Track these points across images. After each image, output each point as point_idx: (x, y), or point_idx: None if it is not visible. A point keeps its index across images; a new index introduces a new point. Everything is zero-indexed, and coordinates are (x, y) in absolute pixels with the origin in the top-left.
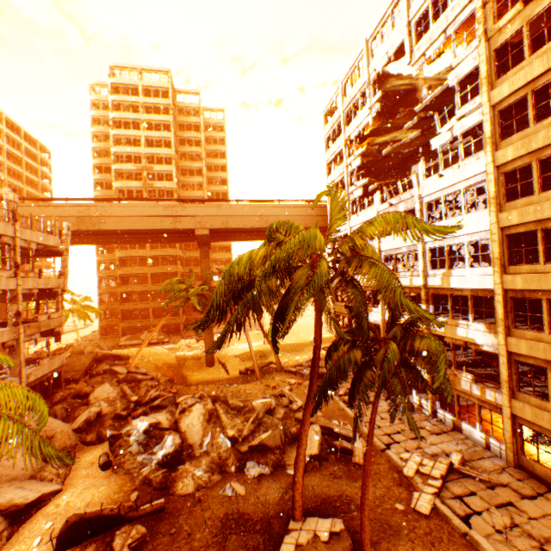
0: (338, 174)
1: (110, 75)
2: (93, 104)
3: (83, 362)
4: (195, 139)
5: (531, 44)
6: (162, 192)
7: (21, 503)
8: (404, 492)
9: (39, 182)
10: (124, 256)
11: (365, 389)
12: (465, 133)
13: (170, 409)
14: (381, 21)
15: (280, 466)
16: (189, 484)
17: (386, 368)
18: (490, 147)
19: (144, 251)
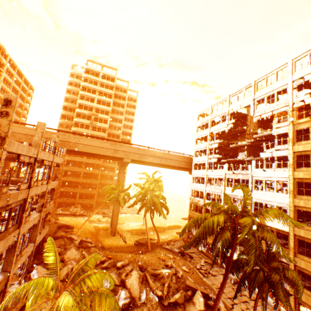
0: (203, 146)
1: (86, 64)
2: (71, 74)
3: (51, 229)
4: (121, 103)
5: (308, 129)
6: (98, 127)
7: None
8: None
9: (24, 105)
10: (70, 159)
11: (266, 292)
12: (267, 146)
13: (116, 271)
14: (238, 91)
15: None
16: None
17: (283, 287)
18: (291, 168)
19: (82, 159)
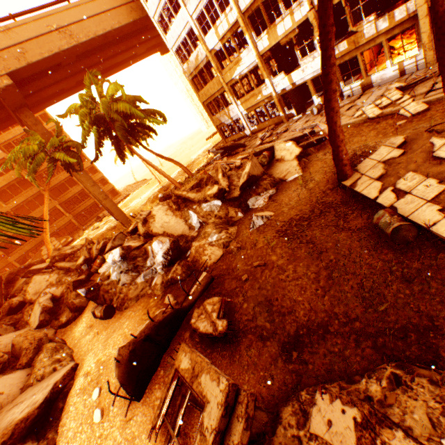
0: None
1: None
2: None
3: None
4: None
5: None
6: None
7: (29, 413)
8: (388, 121)
9: None
10: None
11: None
12: None
13: (129, 237)
14: None
15: (277, 184)
16: (214, 251)
17: None
18: None
19: None
